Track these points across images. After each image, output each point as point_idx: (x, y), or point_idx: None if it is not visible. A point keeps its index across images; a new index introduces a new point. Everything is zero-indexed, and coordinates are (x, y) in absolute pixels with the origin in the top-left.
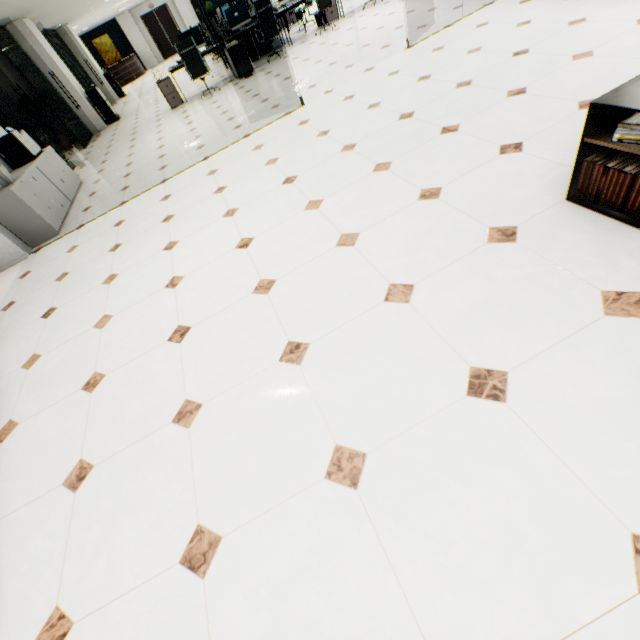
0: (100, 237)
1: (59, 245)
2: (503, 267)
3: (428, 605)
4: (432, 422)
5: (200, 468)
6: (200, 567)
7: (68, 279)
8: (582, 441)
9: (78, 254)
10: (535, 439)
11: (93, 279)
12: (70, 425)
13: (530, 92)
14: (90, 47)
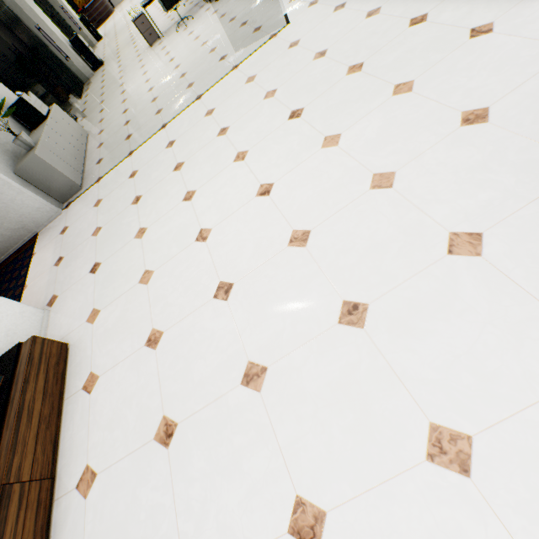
0: (119, 190)
1: (85, 199)
2: None
3: None
4: None
5: (283, 436)
6: None
7: (102, 234)
8: None
9: (104, 208)
10: None
11: (125, 233)
12: (144, 381)
13: None
14: None
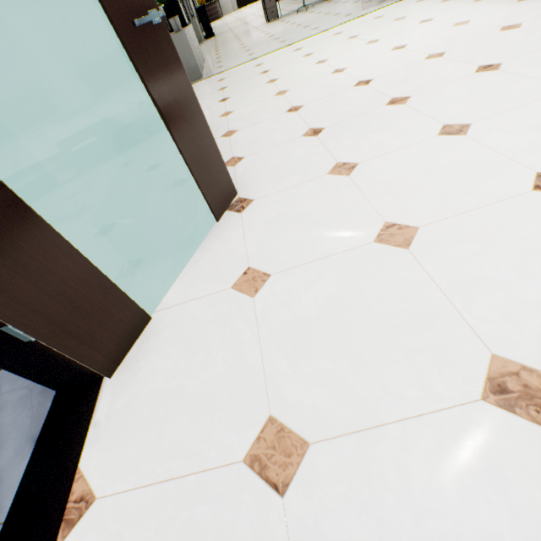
0: (245, 72)
1: (206, 81)
2: None
3: None
4: None
5: (428, 112)
6: (458, 134)
7: (229, 88)
8: None
9: (229, 80)
10: None
11: (254, 84)
12: (288, 122)
13: None
14: None
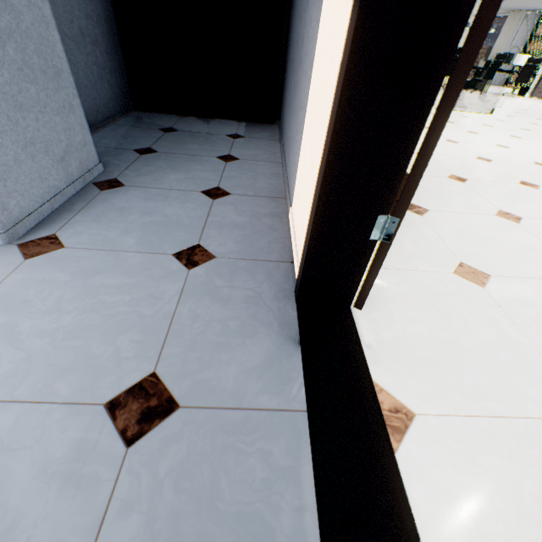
0: None
1: None
2: None
3: None
4: None
5: None
6: None
7: None
8: None
9: None
10: None
11: None
12: None
13: None
14: None
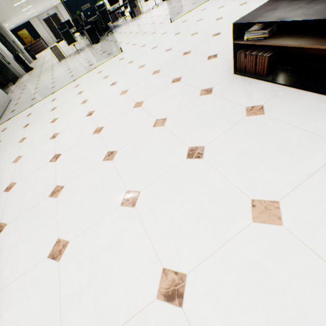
0: (19, 122)
1: None
2: (206, 104)
3: (163, 248)
4: (170, 172)
5: (61, 214)
6: (57, 257)
7: (1, 143)
8: (233, 167)
9: (7, 131)
10: (214, 170)
11: (14, 141)
12: None
13: (222, 33)
14: (16, 36)
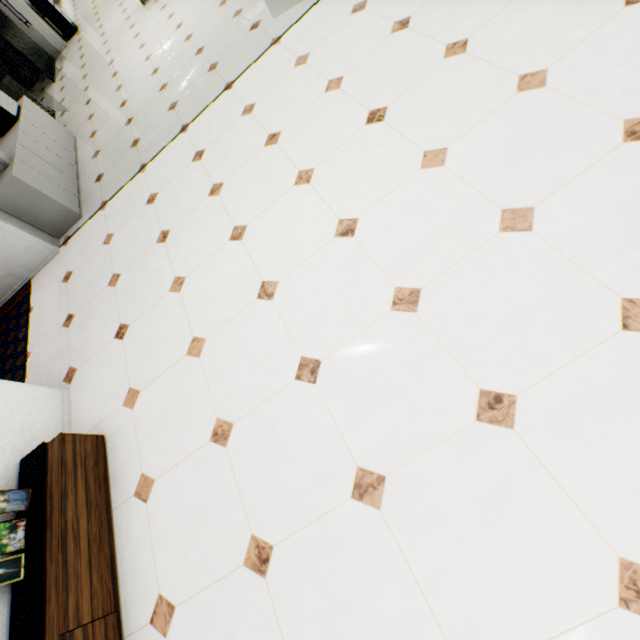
0: (136, 221)
1: (89, 234)
2: None
3: None
4: None
5: (419, 567)
6: None
7: (123, 284)
8: None
9: (119, 247)
10: None
11: (155, 284)
12: (218, 488)
13: None
14: None
